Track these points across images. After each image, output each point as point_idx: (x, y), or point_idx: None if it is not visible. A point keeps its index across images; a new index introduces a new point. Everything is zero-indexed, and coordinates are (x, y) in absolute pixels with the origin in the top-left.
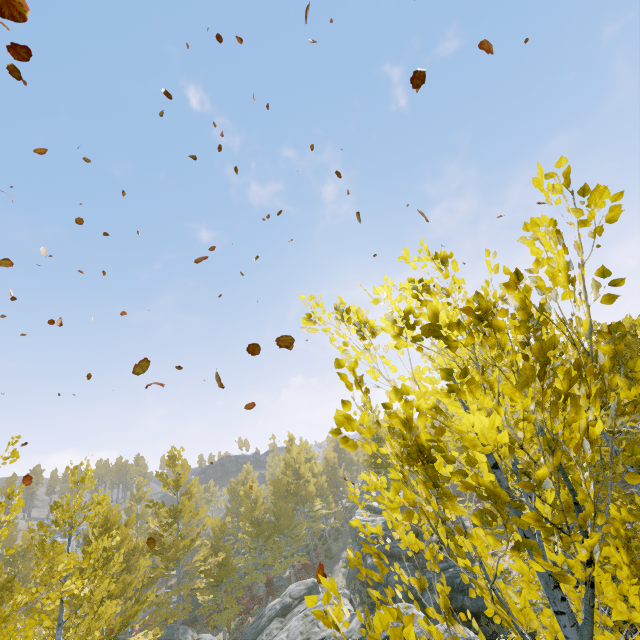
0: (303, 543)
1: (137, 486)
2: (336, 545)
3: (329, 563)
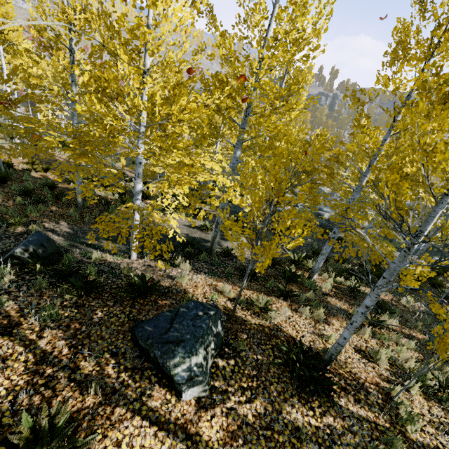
0: None
1: None
2: None
3: None
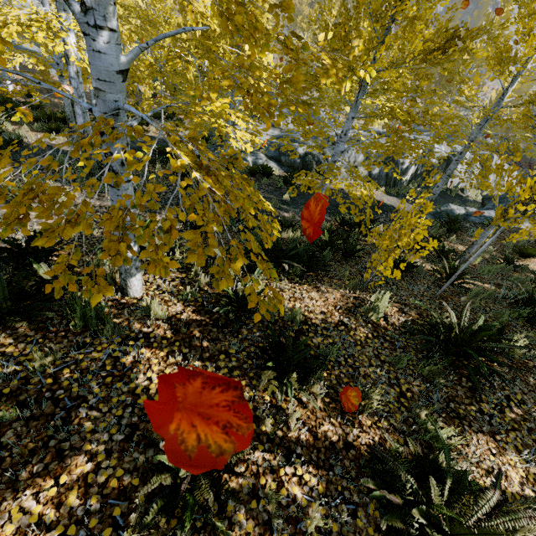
0: None
1: None
2: None
3: None
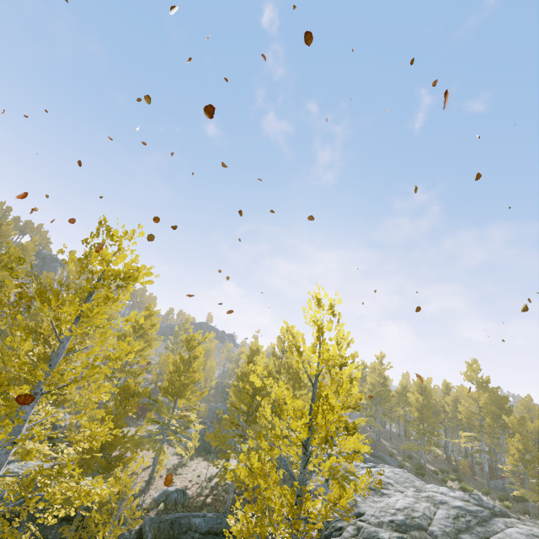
0: None
1: (187, 320)
2: None
3: None
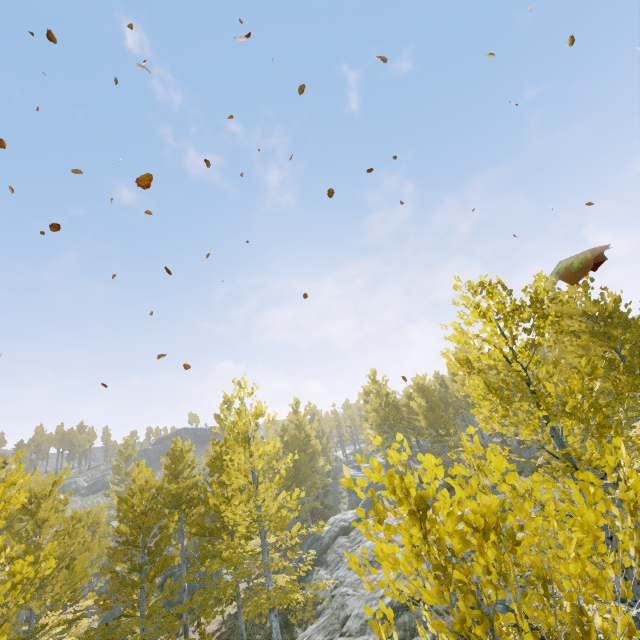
0: (320, 491)
1: (125, 444)
2: (328, 500)
3: (330, 512)
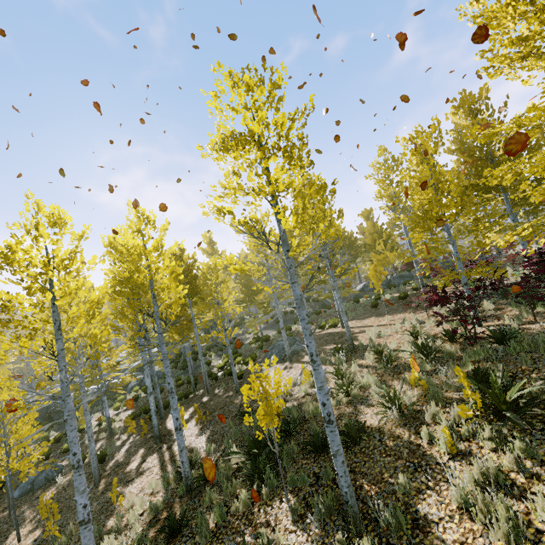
0: None
1: None
2: None
3: None
